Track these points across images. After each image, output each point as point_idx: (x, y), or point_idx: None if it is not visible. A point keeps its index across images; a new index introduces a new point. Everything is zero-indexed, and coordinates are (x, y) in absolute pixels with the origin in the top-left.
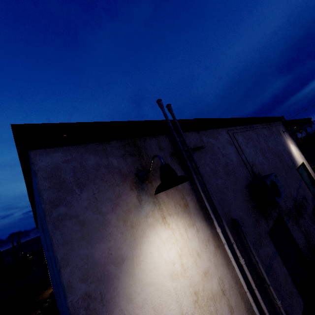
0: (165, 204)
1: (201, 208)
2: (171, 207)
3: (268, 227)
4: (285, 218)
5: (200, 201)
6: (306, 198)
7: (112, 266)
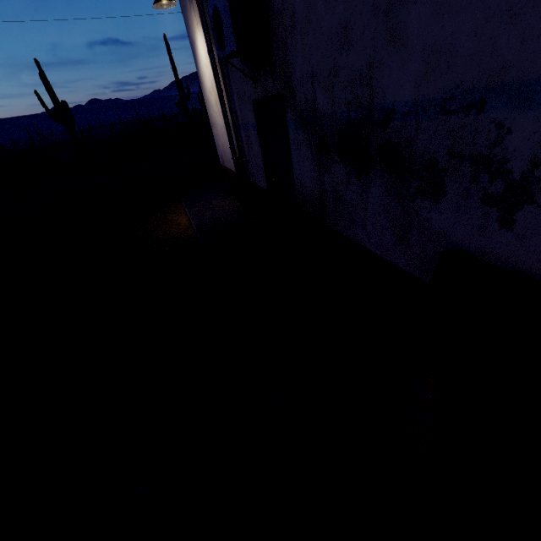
0: (196, 12)
1: (208, 25)
2: (198, 16)
3: (256, 96)
4: (291, 116)
5: (207, 16)
6: (539, 197)
7: (194, 43)
